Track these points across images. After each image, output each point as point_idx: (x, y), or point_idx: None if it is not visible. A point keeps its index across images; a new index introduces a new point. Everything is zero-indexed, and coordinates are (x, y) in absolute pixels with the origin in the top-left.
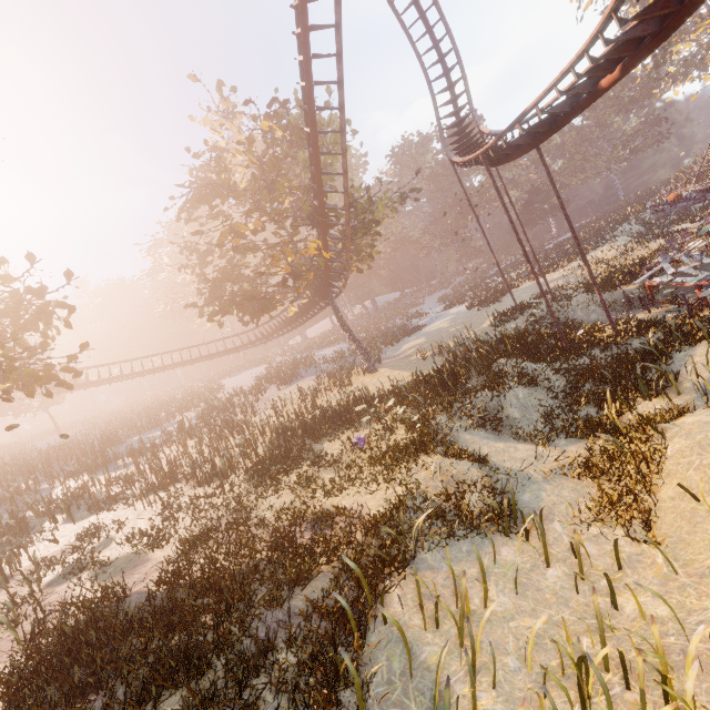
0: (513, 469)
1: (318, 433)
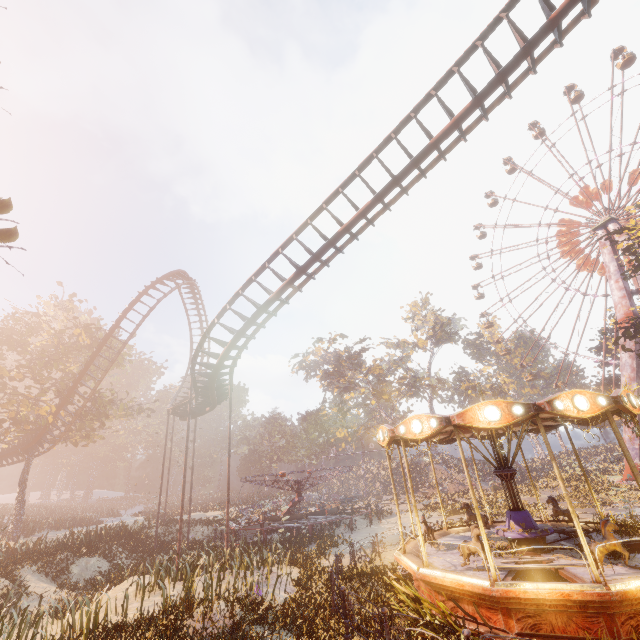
0: (35, 594)
1: None
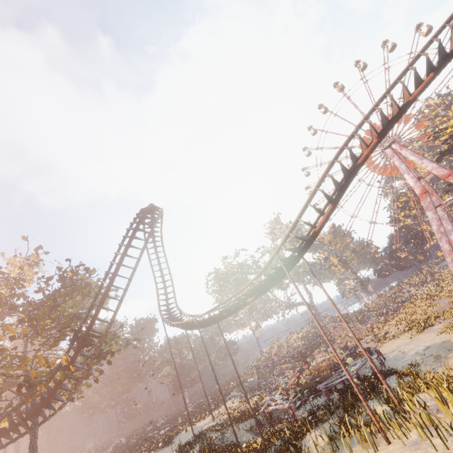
0: None
1: None
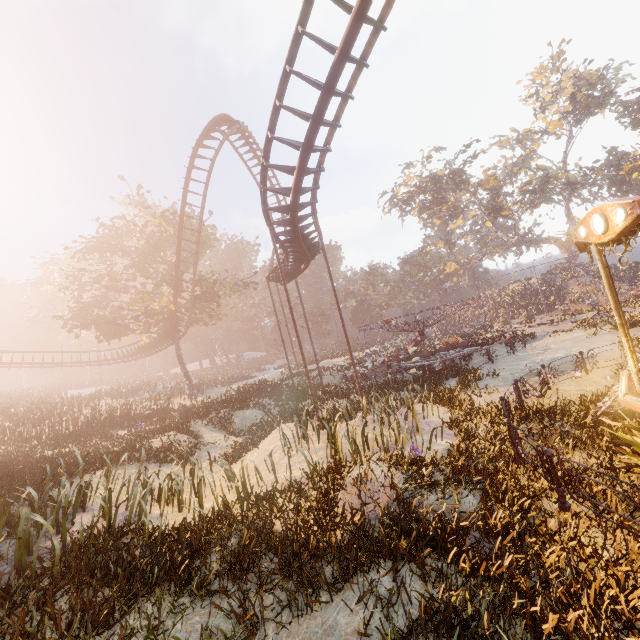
0: (210, 443)
1: (119, 424)
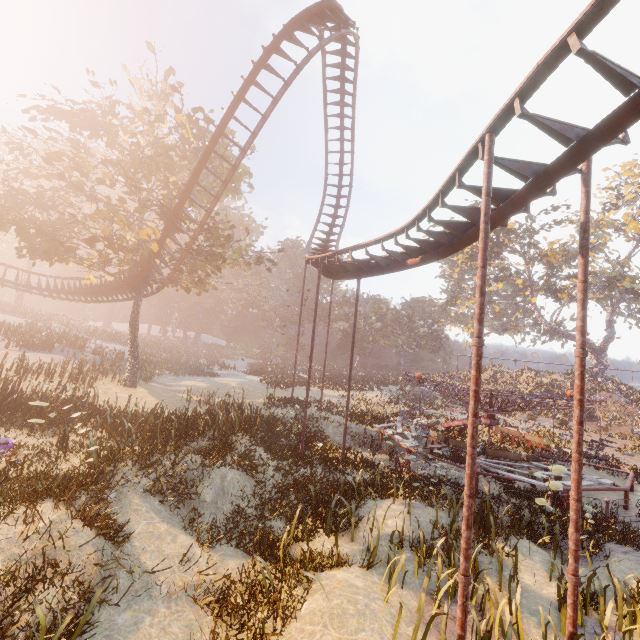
0: (145, 567)
1: None
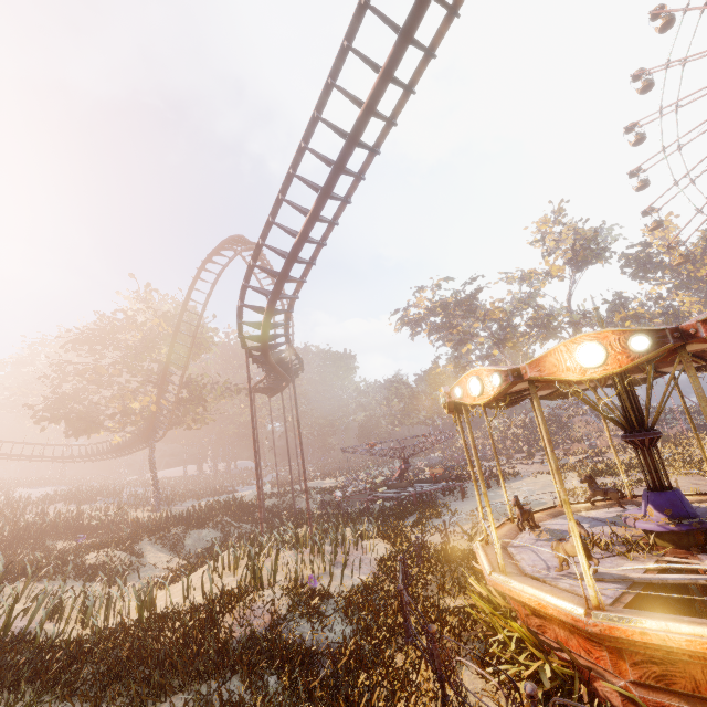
0: (151, 564)
1: (61, 534)
